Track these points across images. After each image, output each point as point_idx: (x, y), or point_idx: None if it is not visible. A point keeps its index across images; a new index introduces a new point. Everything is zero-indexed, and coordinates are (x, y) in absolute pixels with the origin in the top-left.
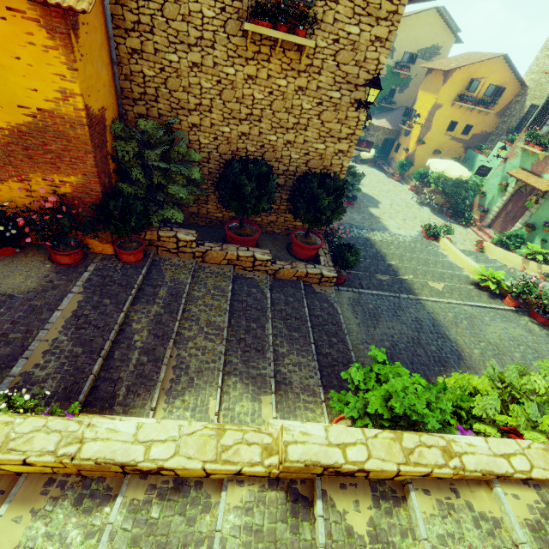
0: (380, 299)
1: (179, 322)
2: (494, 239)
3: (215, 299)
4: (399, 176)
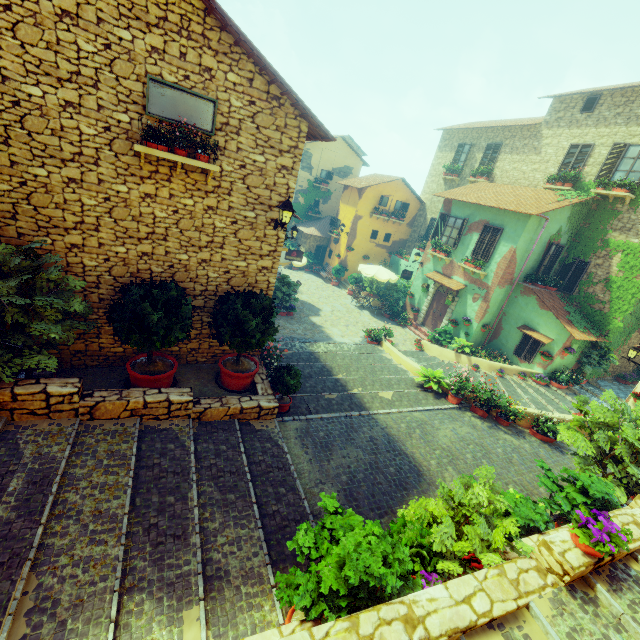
0: (331, 423)
1: (45, 527)
2: (429, 337)
3: (110, 473)
4: (336, 281)
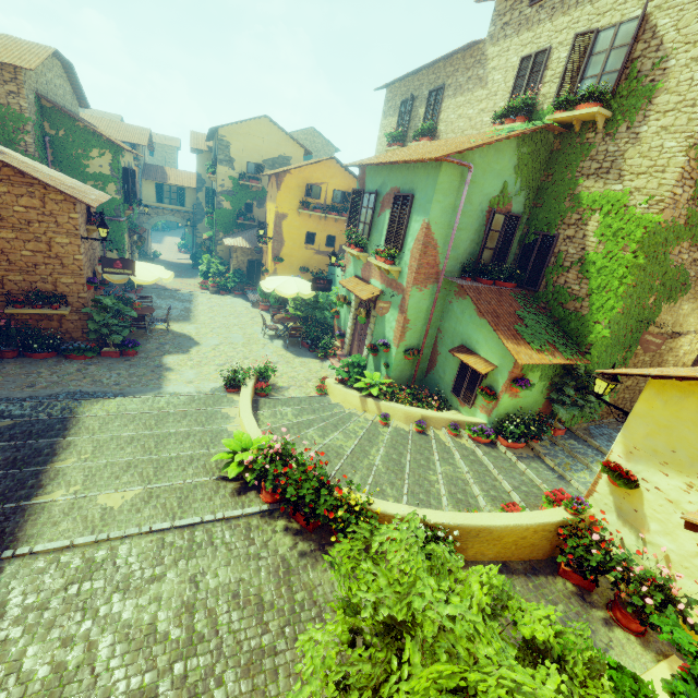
0: None
1: None
2: (336, 373)
3: None
4: (265, 304)
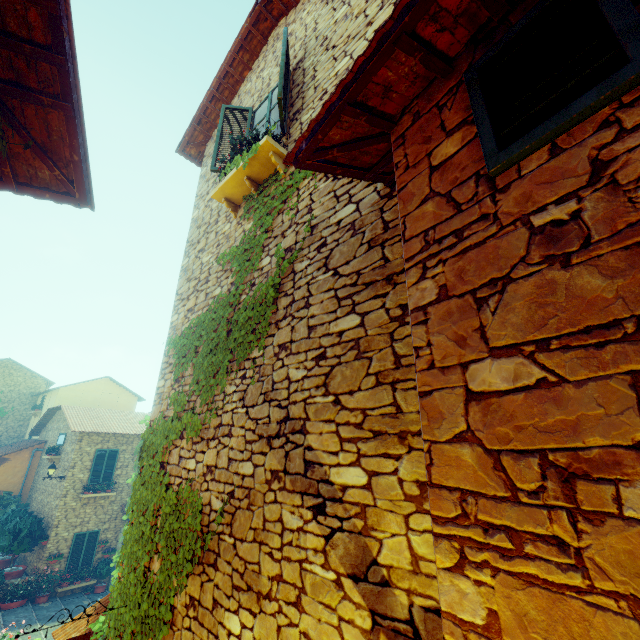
0: None
1: None
2: None
3: None
4: None
